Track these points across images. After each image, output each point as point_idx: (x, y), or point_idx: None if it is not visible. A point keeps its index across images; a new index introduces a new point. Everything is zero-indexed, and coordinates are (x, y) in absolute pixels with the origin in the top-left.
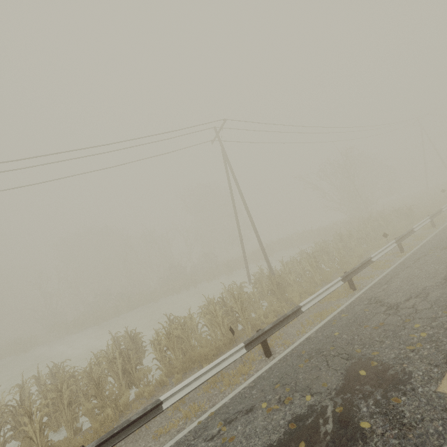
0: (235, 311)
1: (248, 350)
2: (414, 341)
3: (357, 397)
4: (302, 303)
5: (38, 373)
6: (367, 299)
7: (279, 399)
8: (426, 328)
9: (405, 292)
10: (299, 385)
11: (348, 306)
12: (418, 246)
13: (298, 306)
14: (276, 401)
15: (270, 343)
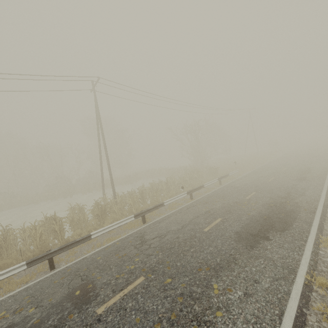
0: (54, 230)
1: (29, 267)
2: (124, 271)
3: (56, 311)
4: (93, 232)
5: None
6: (139, 233)
7: (16, 309)
8: (139, 262)
9: (159, 232)
10: (39, 298)
11: (127, 236)
12: (200, 197)
13: (88, 235)
14: (12, 311)
15: (62, 259)
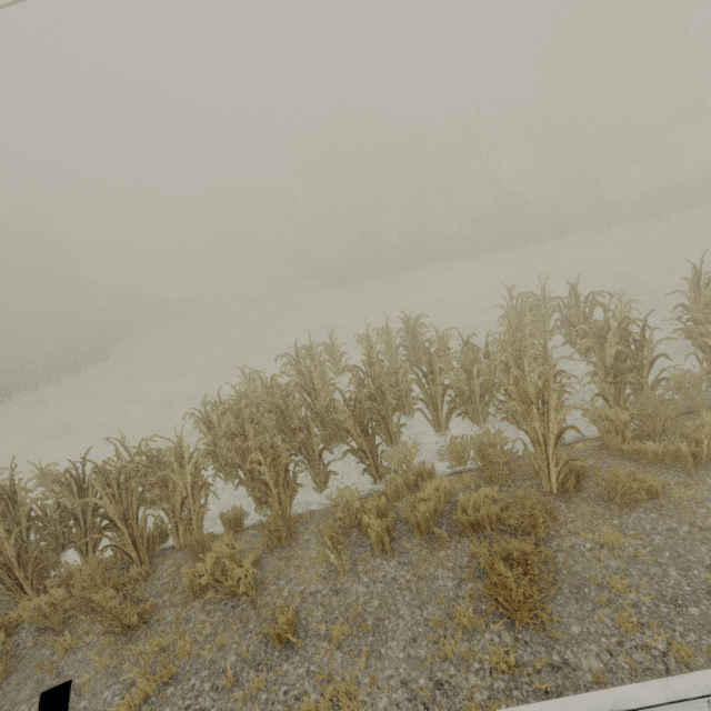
0: None
1: None
2: None
3: None
4: None
5: (386, 324)
6: None
7: None
8: None
9: None
10: None
11: None
12: None
13: None
14: None
15: None
